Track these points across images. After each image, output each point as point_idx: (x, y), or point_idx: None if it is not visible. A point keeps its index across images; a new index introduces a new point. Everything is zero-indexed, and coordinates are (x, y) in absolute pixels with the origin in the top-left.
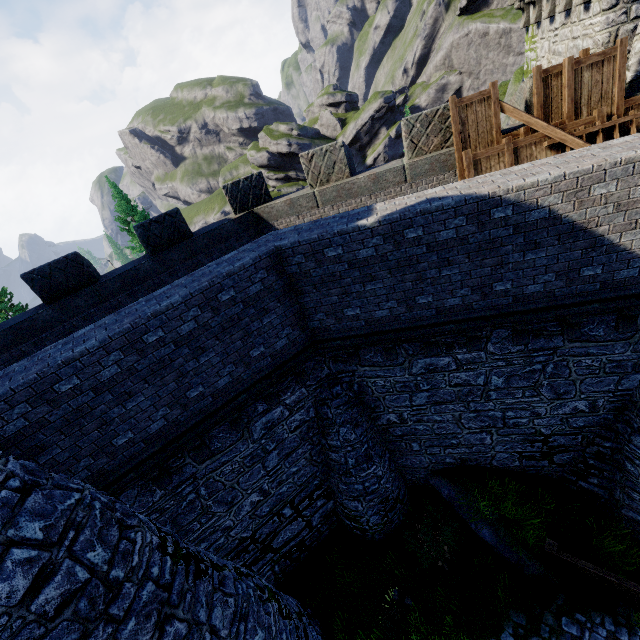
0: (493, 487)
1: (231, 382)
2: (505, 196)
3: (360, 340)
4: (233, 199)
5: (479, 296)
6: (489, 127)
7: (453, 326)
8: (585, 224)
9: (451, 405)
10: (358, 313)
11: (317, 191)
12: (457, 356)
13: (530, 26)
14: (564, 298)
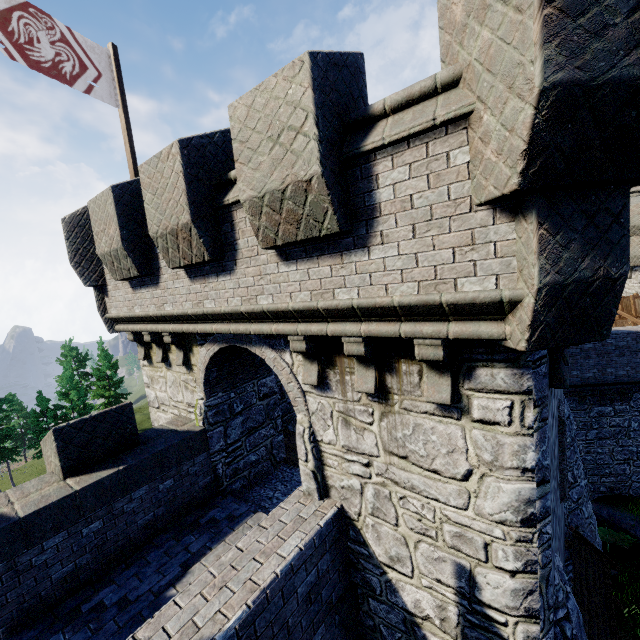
0: (636, 506)
1: None
2: None
3: (573, 389)
4: None
5: (634, 372)
6: None
7: (620, 386)
8: None
9: (608, 440)
10: (578, 374)
11: None
12: (615, 407)
13: None
14: None
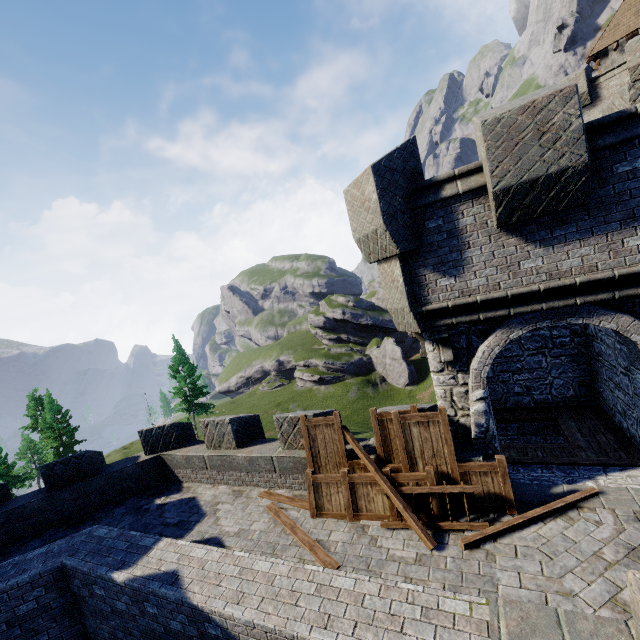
0: None
1: None
2: (212, 615)
3: None
4: (146, 442)
5: None
6: (336, 449)
7: None
8: None
9: None
10: None
11: (206, 455)
12: None
13: None
14: None
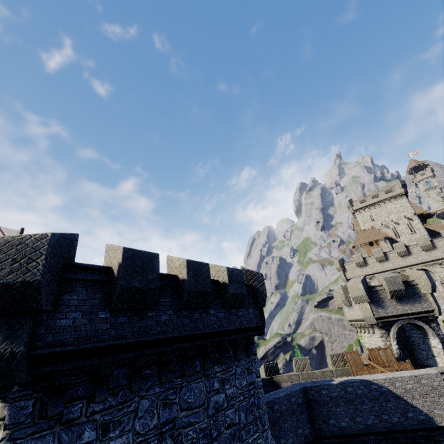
0: None
1: (292, 443)
2: (373, 381)
3: (336, 440)
4: (266, 370)
5: (378, 420)
6: (359, 362)
7: (373, 436)
8: (399, 395)
9: None
10: (335, 422)
11: (300, 373)
12: None
13: (359, 332)
14: (408, 426)
